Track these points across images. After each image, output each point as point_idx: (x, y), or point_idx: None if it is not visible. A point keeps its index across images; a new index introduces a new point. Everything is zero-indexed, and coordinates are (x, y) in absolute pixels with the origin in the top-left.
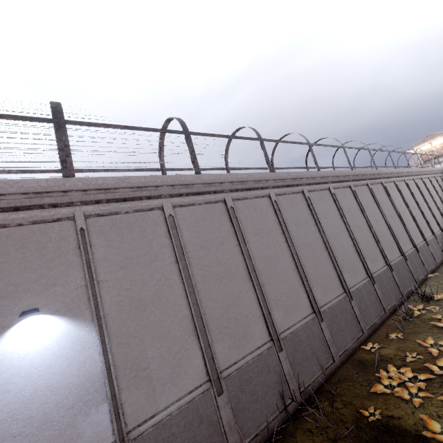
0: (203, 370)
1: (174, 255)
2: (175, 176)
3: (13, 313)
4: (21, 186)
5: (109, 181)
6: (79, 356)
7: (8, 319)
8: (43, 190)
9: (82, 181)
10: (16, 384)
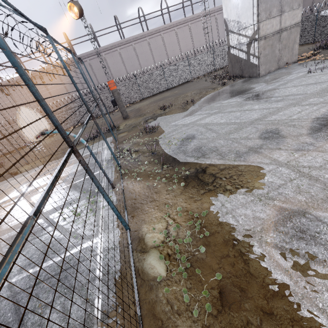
0: None
1: None
2: None
3: None
4: None
5: None
6: None
7: None
8: None
9: None
10: None
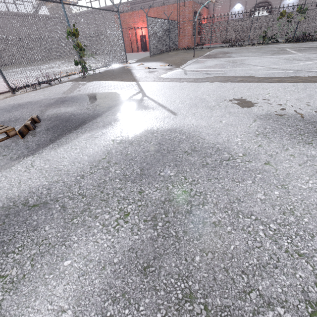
0: None
1: None
2: None
3: None
4: None
5: None
6: (294, 4)
7: None
8: None
9: None
10: (286, 6)
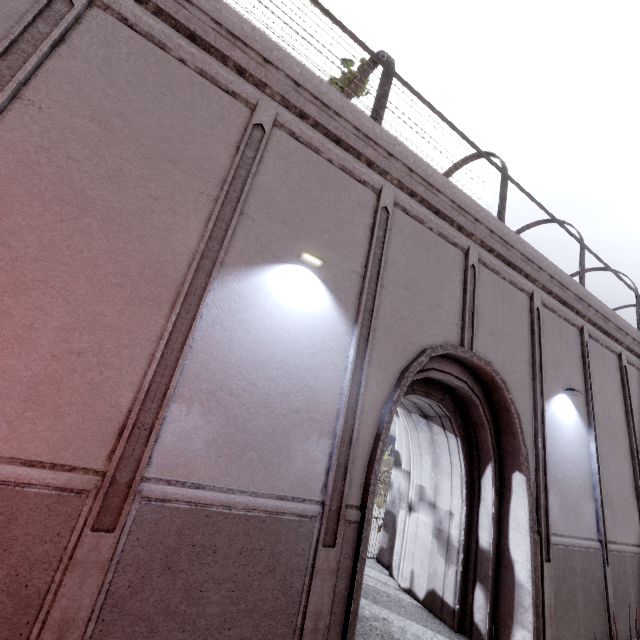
0: (639, 533)
1: (623, 405)
2: (638, 331)
3: (557, 384)
4: (577, 288)
5: (609, 311)
6: (582, 449)
7: (556, 387)
8: (582, 297)
9: (598, 303)
10: (559, 441)
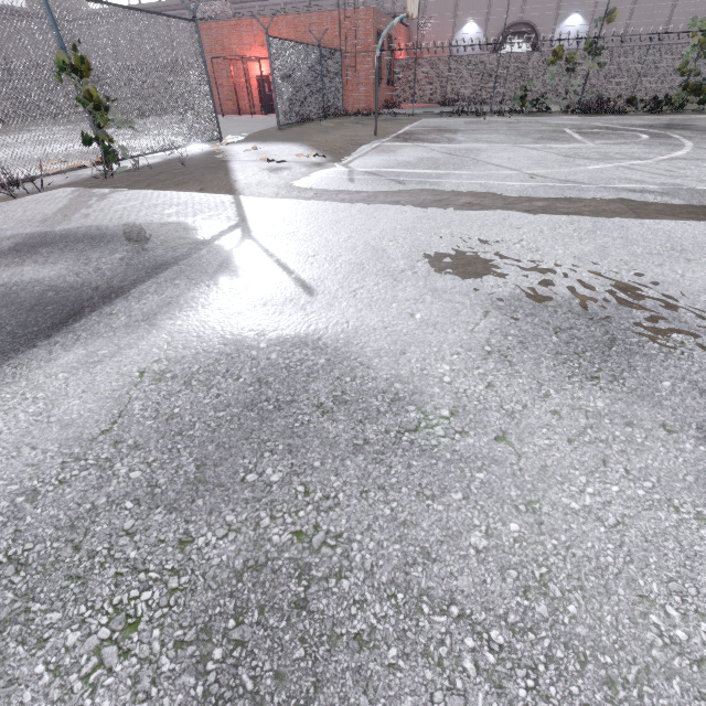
0: None
1: None
2: None
3: (572, 11)
4: None
5: None
6: (580, 34)
7: (570, 13)
8: None
9: None
10: (565, 36)
